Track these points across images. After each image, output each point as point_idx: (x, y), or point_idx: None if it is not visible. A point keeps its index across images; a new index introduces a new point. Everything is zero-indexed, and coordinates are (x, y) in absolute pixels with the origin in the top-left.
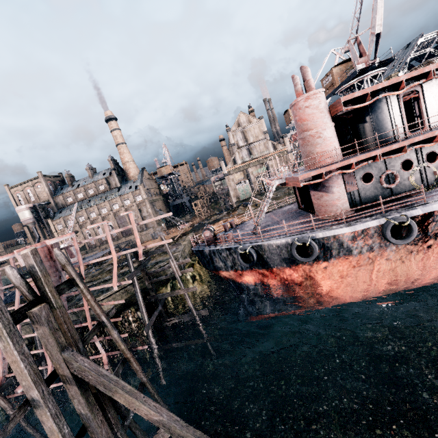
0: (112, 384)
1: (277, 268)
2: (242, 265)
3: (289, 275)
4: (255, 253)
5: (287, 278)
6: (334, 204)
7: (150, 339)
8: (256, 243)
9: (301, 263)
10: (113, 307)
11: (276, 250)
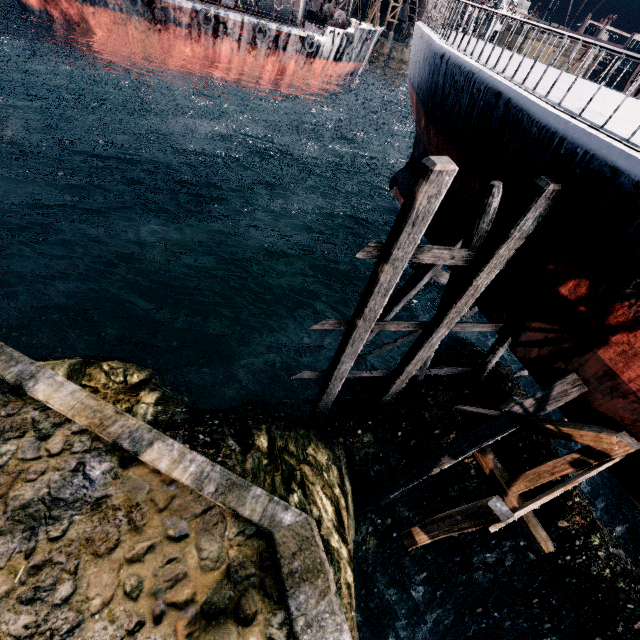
0: None
1: None
2: None
3: (67, 9)
4: None
5: (66, 12)
6: None
7: None
8: None
9: None
10: None
11: None
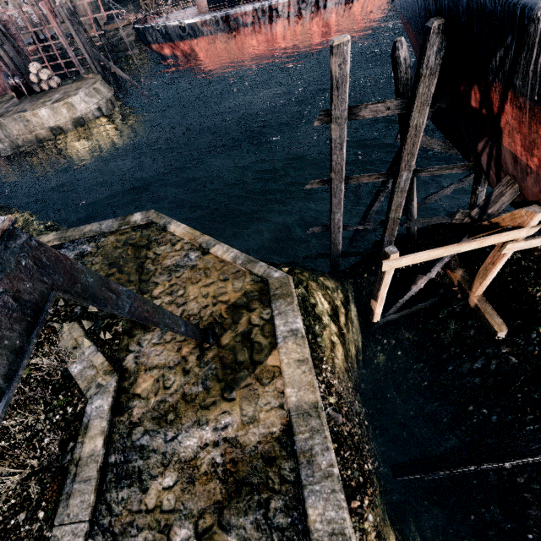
0: (109, 63)
1: (176, 42)
2: (159, 37)
3: (183, 48)
4: (164, 30)
5: (183, 50)
6: (201, 5)
7: (118, 77)
8: (164, 24)
9: (186, 39)
10: (98, 47)
11: (173, 29)
